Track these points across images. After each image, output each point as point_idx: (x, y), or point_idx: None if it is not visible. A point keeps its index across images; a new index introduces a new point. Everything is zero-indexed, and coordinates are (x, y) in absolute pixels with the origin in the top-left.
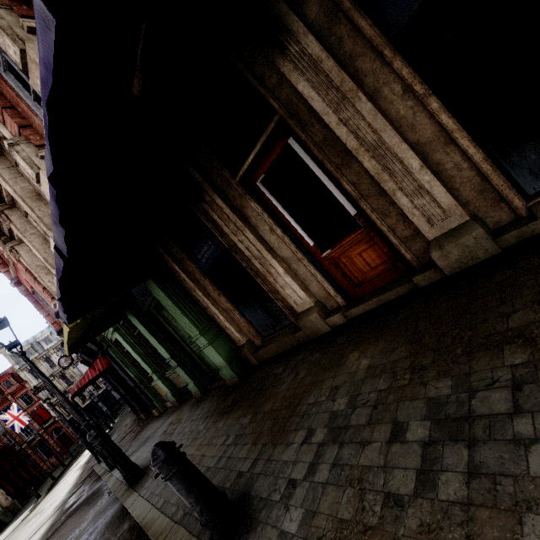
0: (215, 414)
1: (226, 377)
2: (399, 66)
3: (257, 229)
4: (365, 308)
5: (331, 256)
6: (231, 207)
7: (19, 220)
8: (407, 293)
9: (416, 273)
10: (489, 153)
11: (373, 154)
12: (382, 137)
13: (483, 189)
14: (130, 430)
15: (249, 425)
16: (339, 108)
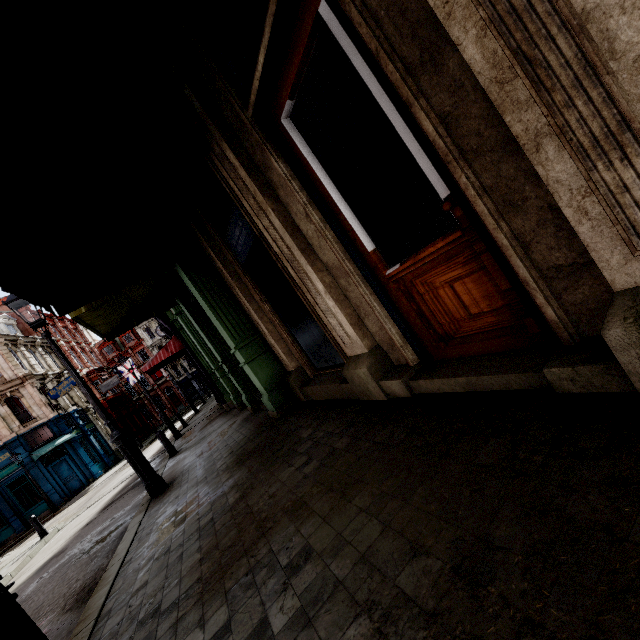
0: (235, 455)
1: (267, 406)
2: None
3: (289, 209)
4: (443, 387)
5: (400, 277)
6: (249, 166)
7: None
8: (527, 392)
9: (558, 358)
10: None
11: (491, 13)
12: None
13: None
14: (208, 415)
15: (226, 513)
16: None
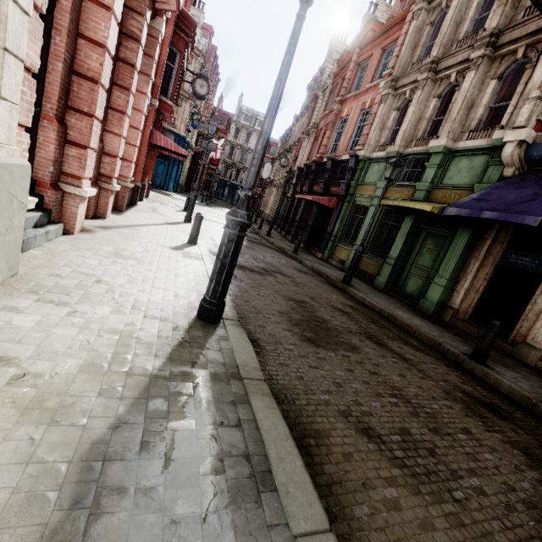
0: (414, 312)
1: (422, 305)
2: None
3: None
4: None
5: None
6: None
7: (426, 93)
8: None
9: None
10: None
11: None
12: None
13: None
14: (285, 240)
15: (463, 342)
16: None
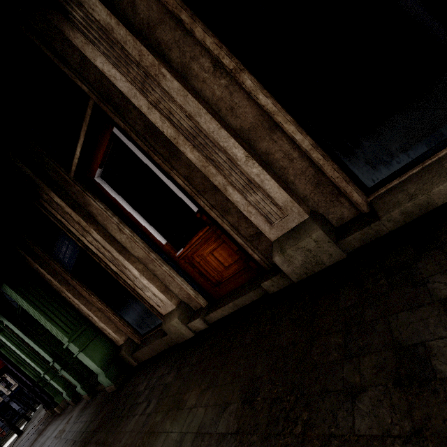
0: (79, 442)
1: (104, 384)
2: (201, 34)
3: (106, 227)
4: (223, 313)
5: (185, 255)
6: (73, 205)
7: None
8: (260, 299)
9: (265, 277)
10: (319, 140)
11: (193, 144)
12: (198, 123)
13: (319, 181)
14: (36, 429)
15: None
16: (145, 88)
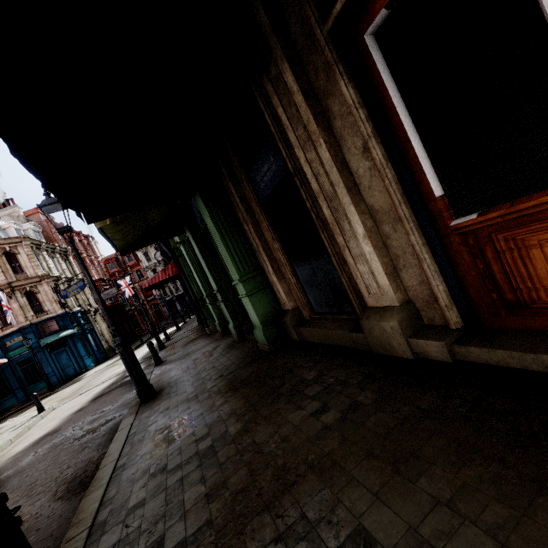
0: (226, 380)
1: (258, 339)
2: None
3: (342, 143)
4: (509, 360)
5: (471, 229)
6: (307, 91)
7: None
8: None
9: None
10: None
11: None
12: None
13: None
14: (189, 334)
15: (229, 444)
16: None
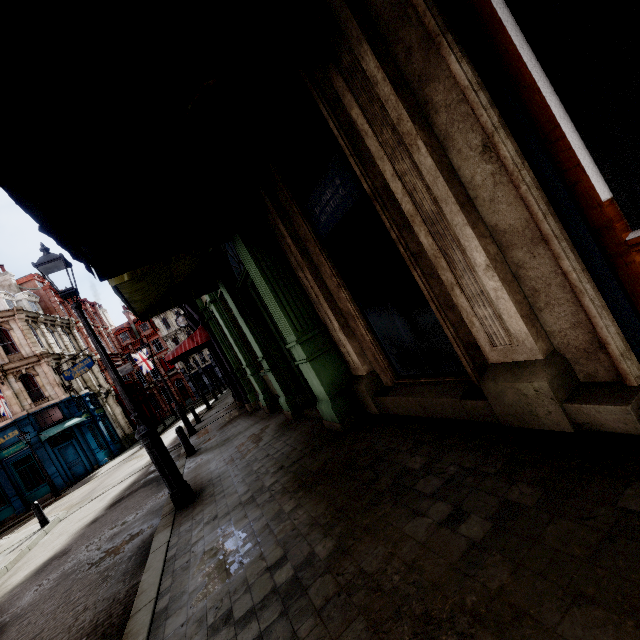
0: (291, 473)
1: (324, 415)
2: None
3: (447, 144)
4: None
5: None
6: (396, 79)
7: None
8: None
9: None
10: None
11: None
12: None
13: None
14: (225, 413)
15: (322, 575)
16: None
